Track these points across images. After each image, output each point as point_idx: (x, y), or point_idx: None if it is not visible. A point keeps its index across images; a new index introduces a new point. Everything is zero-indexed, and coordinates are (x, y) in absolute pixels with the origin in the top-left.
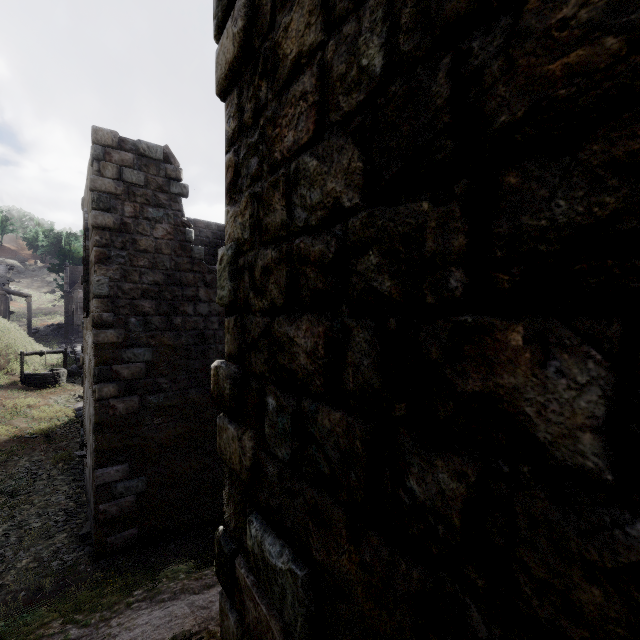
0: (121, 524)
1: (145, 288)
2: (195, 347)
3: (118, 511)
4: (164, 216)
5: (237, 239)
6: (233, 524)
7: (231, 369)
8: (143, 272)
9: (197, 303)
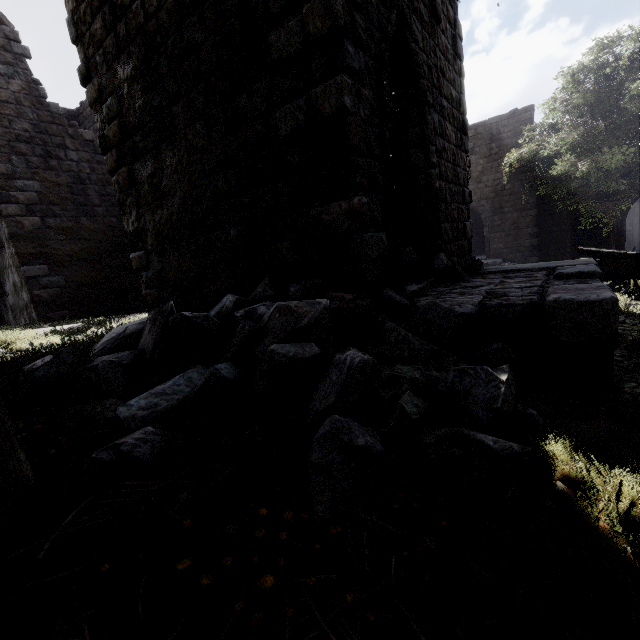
0: (54, 306)
1: (17, 133)
2: (75, 185)
3: (49, 297)
4: (15, 73)
5: (72, 10)
6: (101, 125)
7: (84, 60)
8: (11, 120)
9: (67, 150)
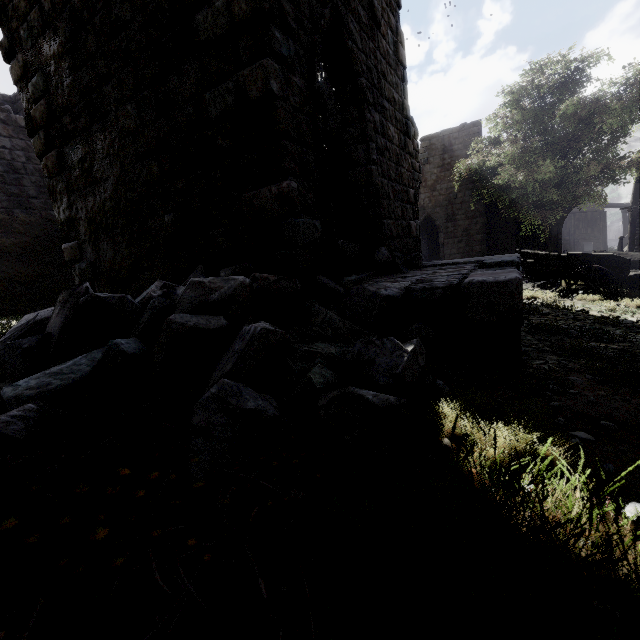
0: None
1: None
2: (8, 175)
3: None
4: None
5: None
6: (27, 104)
7: (6, 34)
8: None
9: None
